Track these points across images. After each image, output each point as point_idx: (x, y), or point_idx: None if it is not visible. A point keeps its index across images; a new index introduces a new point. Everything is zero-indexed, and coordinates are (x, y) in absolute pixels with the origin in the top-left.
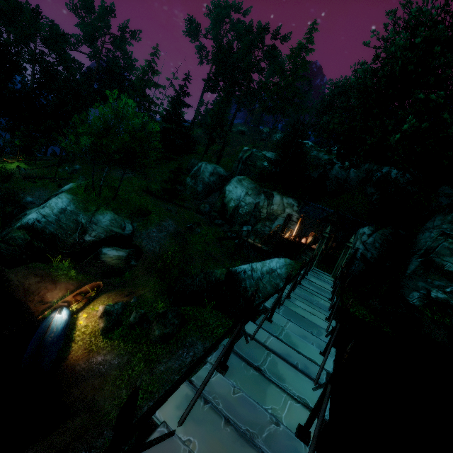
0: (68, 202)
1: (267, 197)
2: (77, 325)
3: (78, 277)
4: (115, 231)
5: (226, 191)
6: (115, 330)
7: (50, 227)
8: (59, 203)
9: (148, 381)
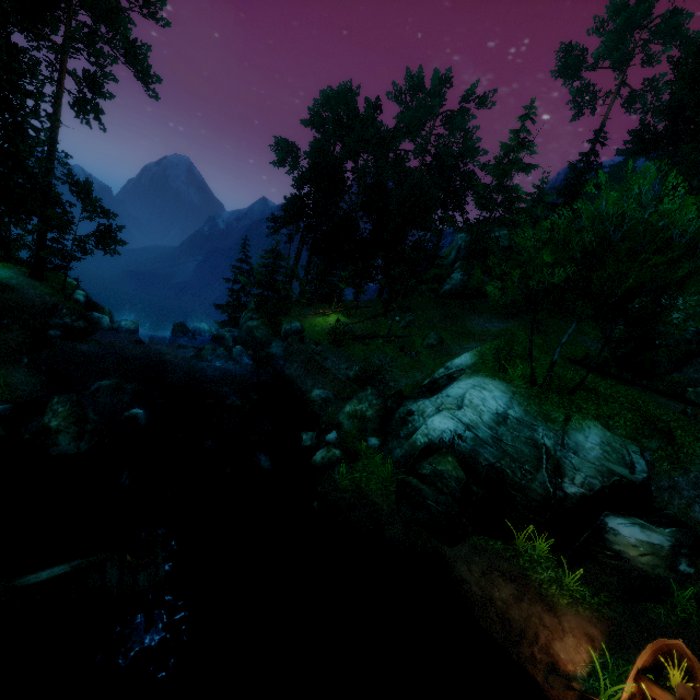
0: (506, 398)
1: None
2: None
3: (586, 596)
4: (615, 471)
5: None
6: None
7: (485, 452)
8: (489, 400)
9: None
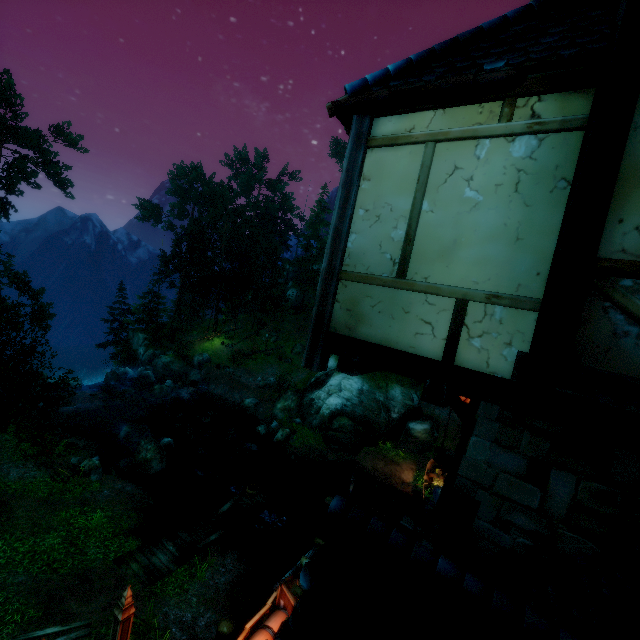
0: (361, 382)
1: None
2: None
3: (408, 456)
4: (408, 403)
5: None
6: None
7: (358, 410)
8: (353, 384)
9: None
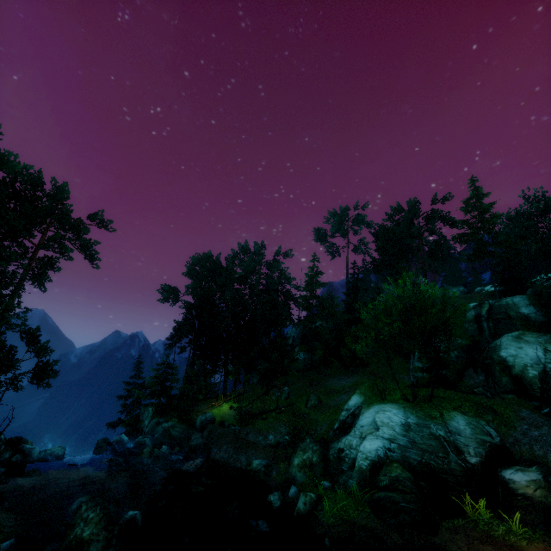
0: (402, 412)
1: None
2: None
3: (531, 534)
4: (484, 440)
5: (508, 357)
6: None
7: (411, 454)
8: (393, 417)
9: None
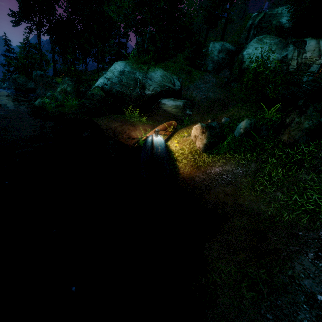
0: (124, 64)
1: (296, 46)
2: (171, 149)
3: (150, 123)
4: (167, 85)
5: (245, 55)
6: (221, 144)
7: (115, 87)
8: (117, 67)
9: (318, 180)
